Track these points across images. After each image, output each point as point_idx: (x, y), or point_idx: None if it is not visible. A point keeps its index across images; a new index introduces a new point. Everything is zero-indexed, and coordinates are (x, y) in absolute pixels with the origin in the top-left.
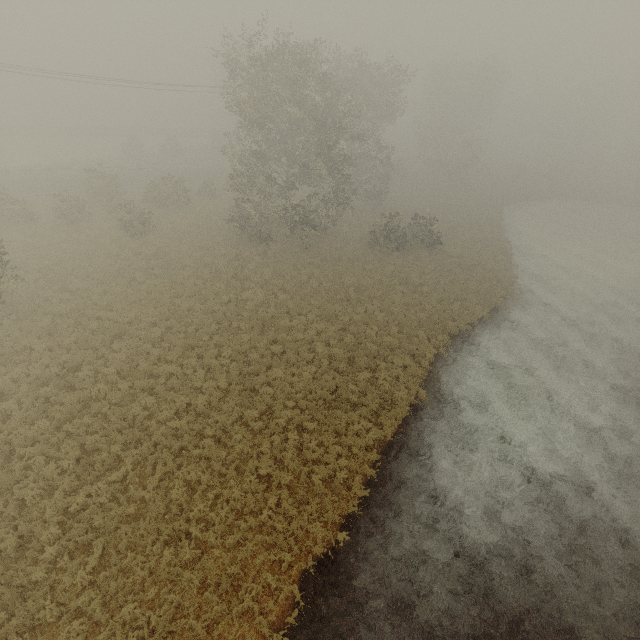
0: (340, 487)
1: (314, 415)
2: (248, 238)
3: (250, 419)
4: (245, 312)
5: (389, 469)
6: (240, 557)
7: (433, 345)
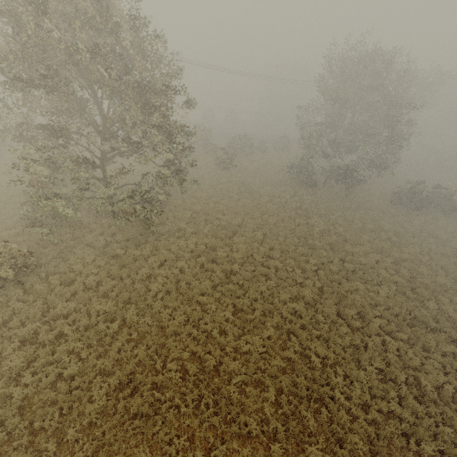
0: (449, 399)
1: (399, 328)
2: (300, 182)
3: (349, 317)
4: (316, 234)
5: None
6: (384, 435)
7: None
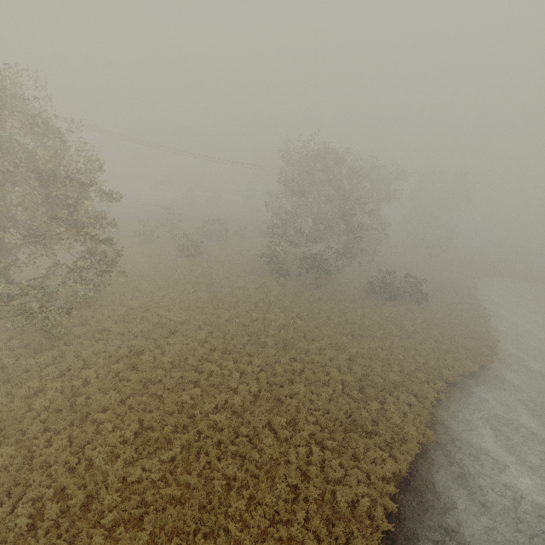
0: (363, 515)
1: (333, 434)
2: (271, 272)
3: (278, 426)
4: (271, 330)
5: (407, 507)
6: None
7: (432, 389)
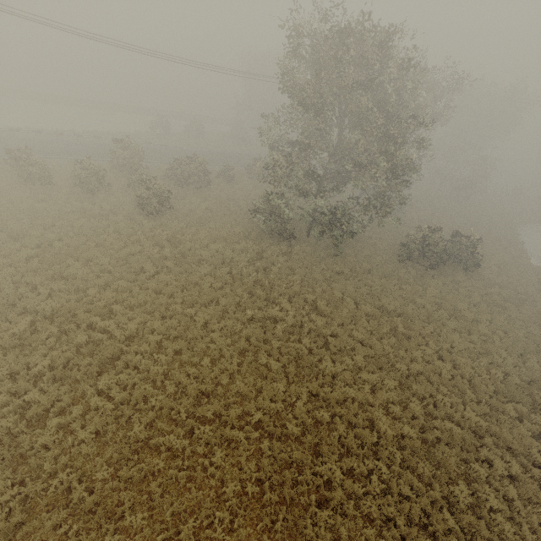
0: None
1: None
2: (270, 233)
3: None
4: (275, 341)
5: None
6: None
7: (527, 430)
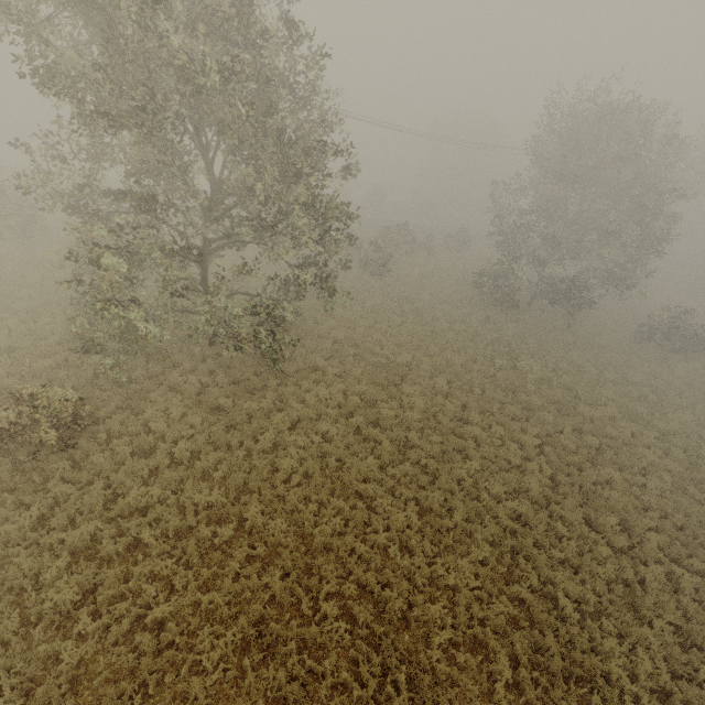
0: None
1: (689, 551)
2: (493, 301)
3: (607, 529)
4: (530, 385)
5: None
6: None
7: None
